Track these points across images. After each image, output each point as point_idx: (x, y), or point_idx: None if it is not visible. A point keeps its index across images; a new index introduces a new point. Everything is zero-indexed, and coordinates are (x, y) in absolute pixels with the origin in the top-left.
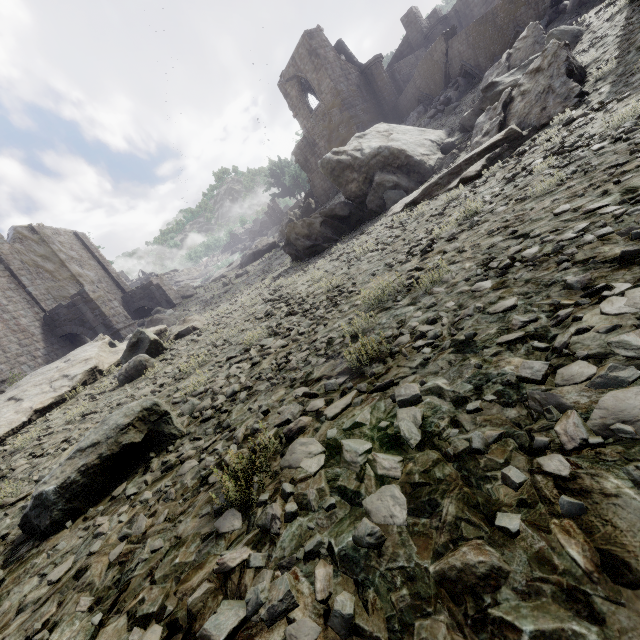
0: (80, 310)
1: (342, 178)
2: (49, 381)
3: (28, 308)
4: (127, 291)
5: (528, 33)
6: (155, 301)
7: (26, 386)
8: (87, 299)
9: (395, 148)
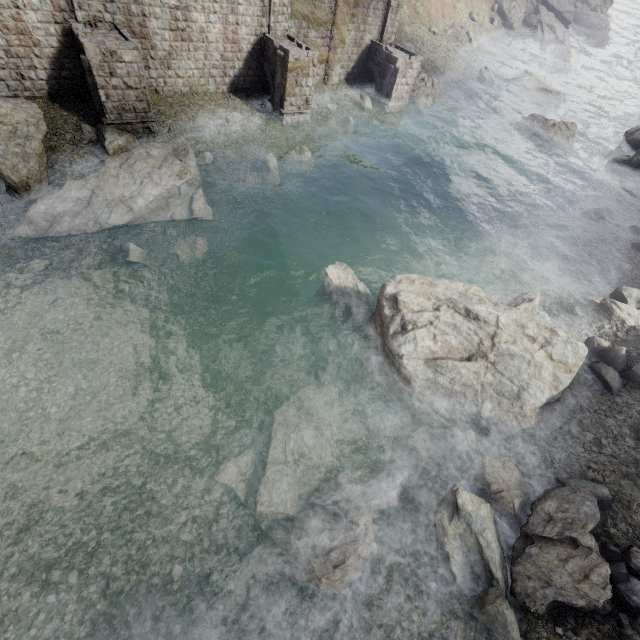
0: (277, 66)
1: (376, 314)
2: (108, 202)
3: (257, 16)
4: (385, 36)
5: (588, 583)
6: (382, 81)
7: (105, 188)
8: (285, 63)
9: (404, 375)
